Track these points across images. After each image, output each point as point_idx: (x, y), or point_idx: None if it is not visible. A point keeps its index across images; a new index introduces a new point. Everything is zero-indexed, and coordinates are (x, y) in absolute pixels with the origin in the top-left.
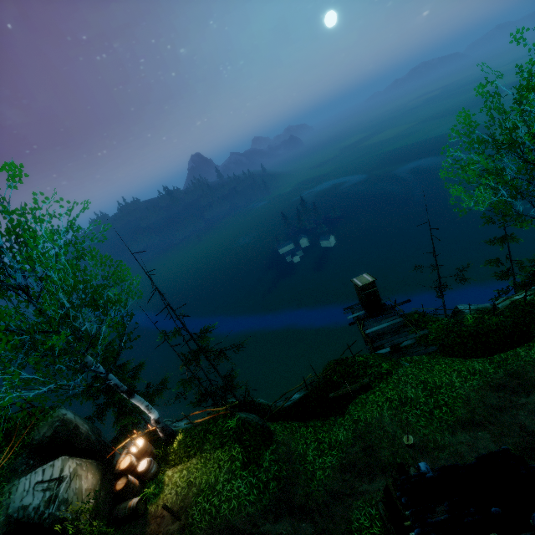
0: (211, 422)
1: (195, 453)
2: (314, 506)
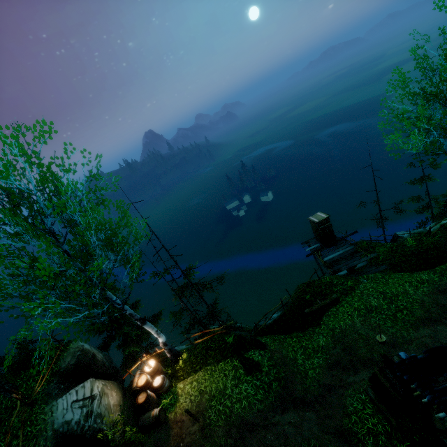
0: (210, 341)
1: (200, 367)
2: (313, 398)
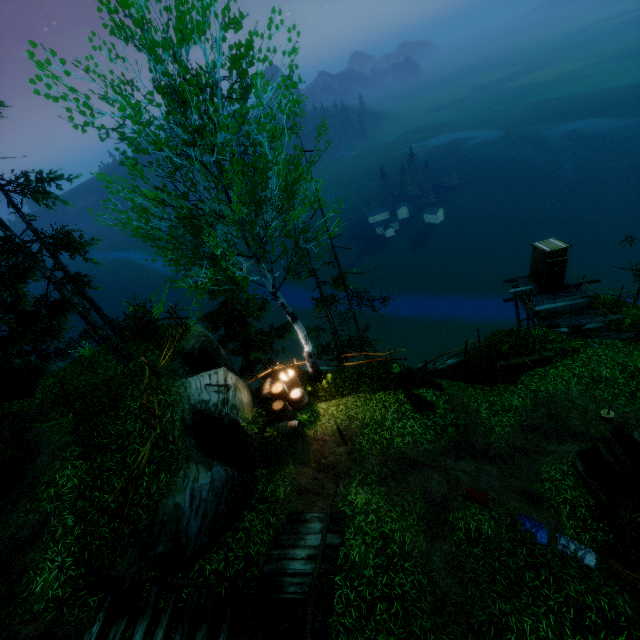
0: (365, 367)
1: (349, 393)
2: (497, 454)
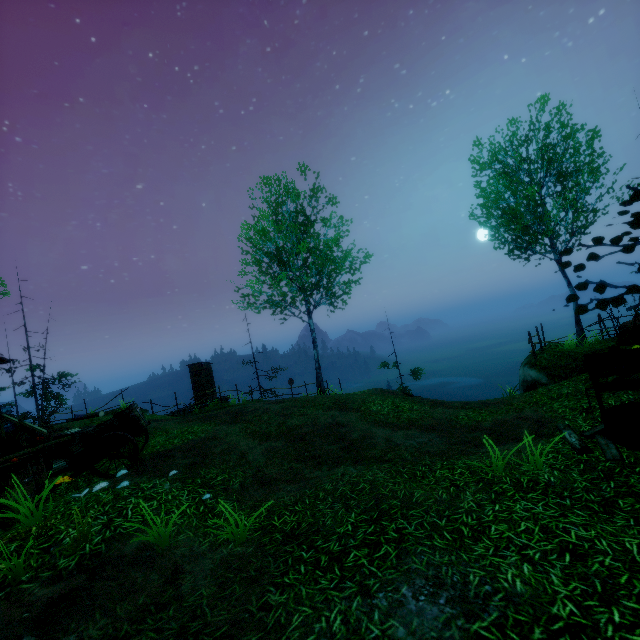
0: None
1: None
2: None
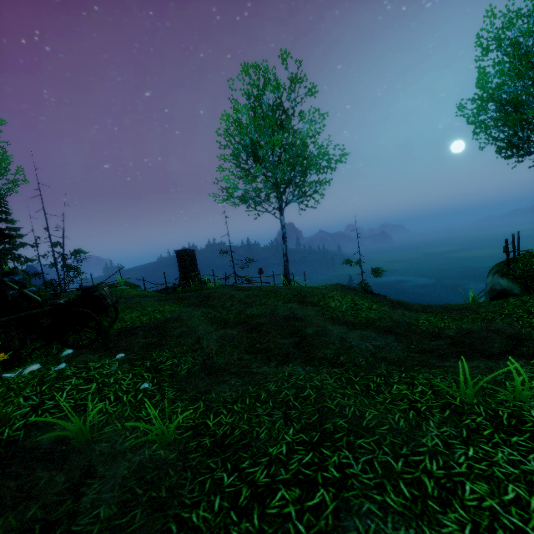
0: None
1: None
2: None
